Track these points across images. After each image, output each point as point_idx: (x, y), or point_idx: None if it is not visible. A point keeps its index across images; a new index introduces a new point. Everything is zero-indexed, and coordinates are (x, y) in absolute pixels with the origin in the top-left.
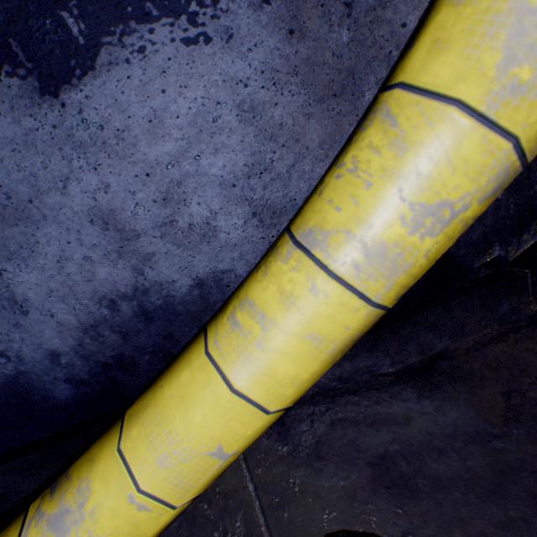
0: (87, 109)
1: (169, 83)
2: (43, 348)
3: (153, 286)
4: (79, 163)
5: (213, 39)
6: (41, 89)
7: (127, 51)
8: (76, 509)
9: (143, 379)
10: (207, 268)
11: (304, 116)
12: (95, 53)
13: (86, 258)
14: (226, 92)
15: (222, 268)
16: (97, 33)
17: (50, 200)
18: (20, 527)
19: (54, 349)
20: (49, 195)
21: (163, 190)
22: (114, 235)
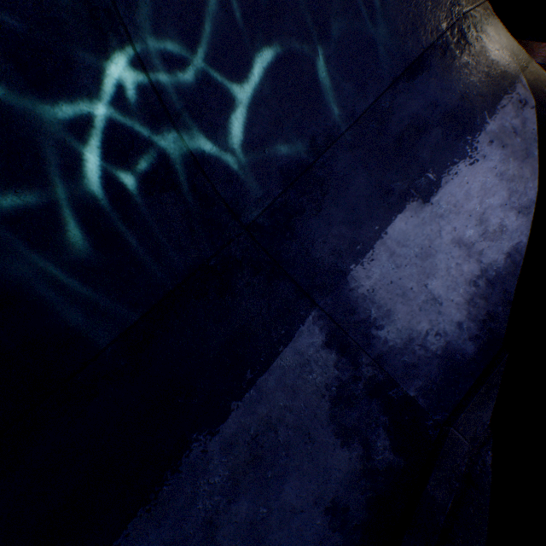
0: (440, 201)
1: (467, 180)
2: (453, 322)
3: (487, 266)
4: (441, 223)
5: (478, 160)
6: (422, 202)
7: (450, 176)
8: None
9: (503, 323)
10: (508, 246)
11: (519, 169)
12: (439, 181)
13: (456, 264)
14: (489, 173)
15: (515, 243)
16: (439, 175)
17: (436, 243)
18: None
19: (457, 321)
20: (434, 241)
21: (477, 219)
22: (463, 248)
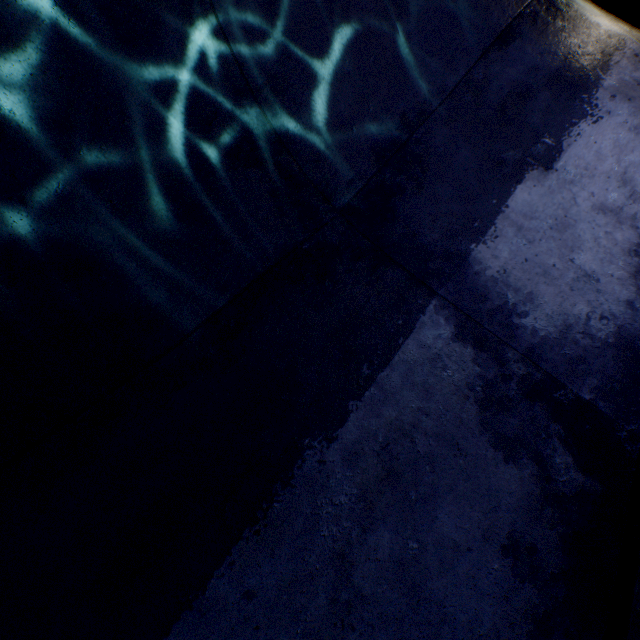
0: (566, 167)
1: (594, 139)
2: (619, 302)
3: None
4: (573, 190)
5: (602, 117)
6: (544, 170)
7: (572, 138)
8: None
9: None
10: None
11: None
12: (560, 146)
13: (605, 233)
14: (619, 129)
15: None
16: (557, 139)
17: (572, 212)
18: None
19: (626, 299)
20: (570, 210)
21: (618, 180)
22: (609, 215)
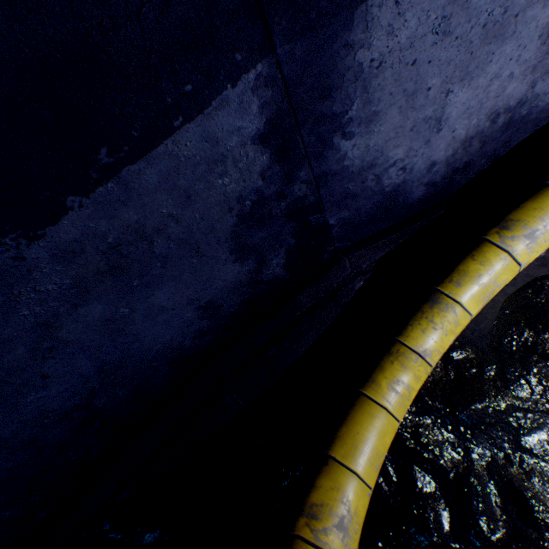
0: None
1: None
2: (429, 161)
3: (531, 99)
4: None
5: None
6: None
7: None
8: (541, 229)
9: (468, 179)
10: None
11: None
12: None
13: (509, 76)
14: None
15: None
16: None
17: (529, 15)
18: (492, 246)
19: (435, 161)
20: (532, 9)
21: None
22: (543, 50)
